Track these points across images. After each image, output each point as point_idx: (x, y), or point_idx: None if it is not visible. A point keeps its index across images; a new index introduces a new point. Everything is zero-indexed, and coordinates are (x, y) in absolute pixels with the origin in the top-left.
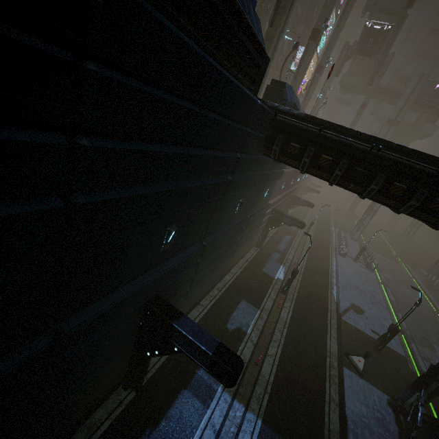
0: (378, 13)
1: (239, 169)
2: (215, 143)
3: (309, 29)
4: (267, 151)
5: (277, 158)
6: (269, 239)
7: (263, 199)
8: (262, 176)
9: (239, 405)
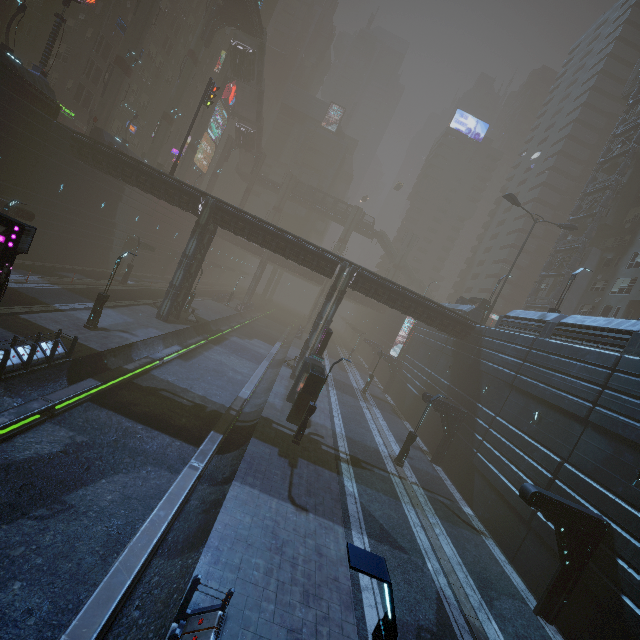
0: (241, 119)
1: (49, 153)
2: (23, 126)
3: (188, 114)
4: (73, 153)
5: (79, 157)
6: (136, 274)
7: (101, 208)
8: (83, 177)
9: (49, 282)
